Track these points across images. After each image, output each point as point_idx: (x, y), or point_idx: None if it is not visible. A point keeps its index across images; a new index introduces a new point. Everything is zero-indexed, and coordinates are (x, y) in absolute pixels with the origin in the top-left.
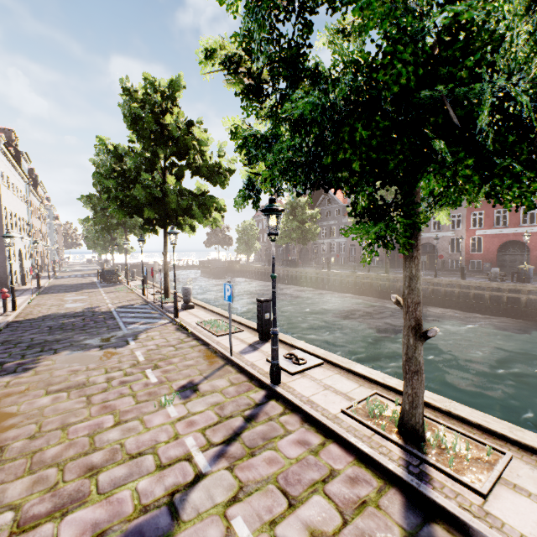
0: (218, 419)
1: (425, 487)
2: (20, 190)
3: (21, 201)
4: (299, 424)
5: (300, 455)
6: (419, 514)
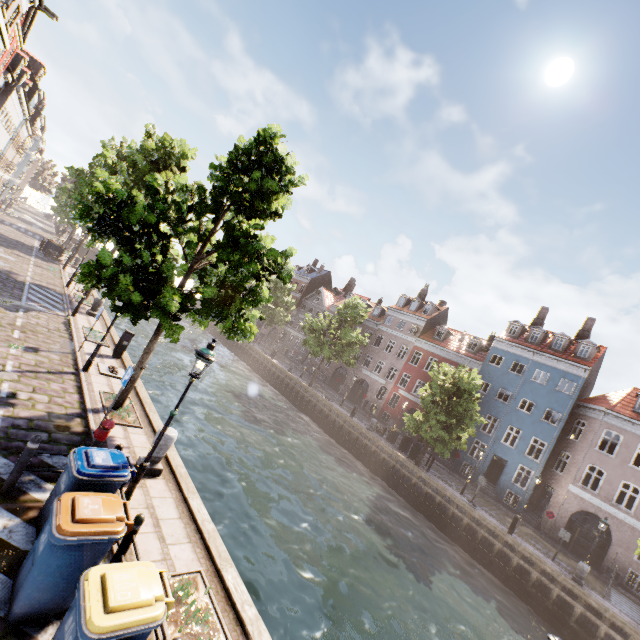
0: (34, 365)
1: (91, 412)
2: (14, 122)
3: (7, 133)
4: (73, 385)
5: (58, 389)
6: (79, 416)
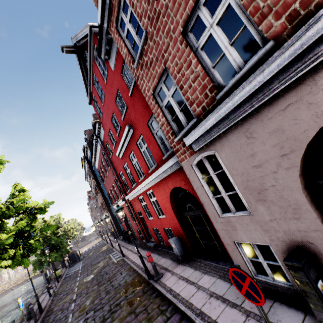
0: None
1: None
2: None
3: None
4: None
5: None
6: None
